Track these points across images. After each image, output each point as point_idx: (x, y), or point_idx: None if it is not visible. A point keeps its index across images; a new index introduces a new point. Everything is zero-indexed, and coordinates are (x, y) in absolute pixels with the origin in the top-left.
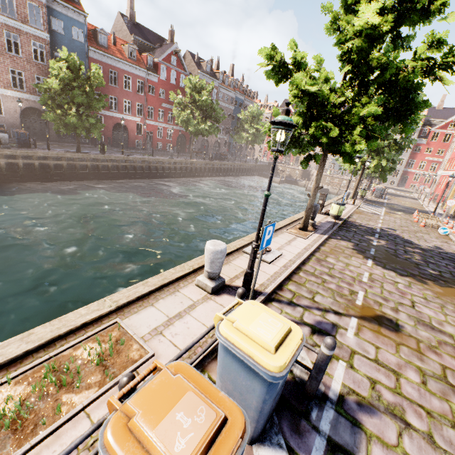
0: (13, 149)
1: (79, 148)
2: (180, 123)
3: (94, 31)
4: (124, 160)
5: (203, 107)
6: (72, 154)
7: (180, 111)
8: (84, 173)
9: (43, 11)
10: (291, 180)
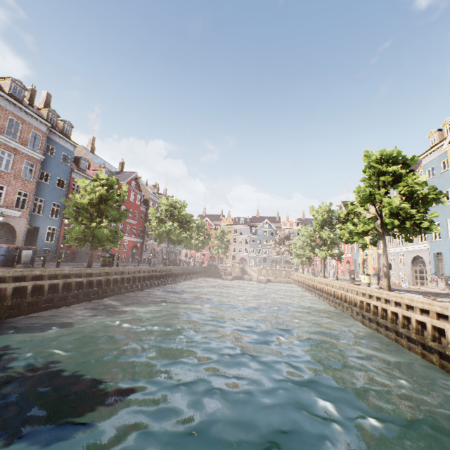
0: (41, 268)
1: (92, 261)
2: (153, 233)
3: (75, 157)
4: (127, 271)
5: (181, 220)
6: (92, 269)
7: (161, 223)
8: (98, 289)
9: (43, 138)
10: (238, 276)
